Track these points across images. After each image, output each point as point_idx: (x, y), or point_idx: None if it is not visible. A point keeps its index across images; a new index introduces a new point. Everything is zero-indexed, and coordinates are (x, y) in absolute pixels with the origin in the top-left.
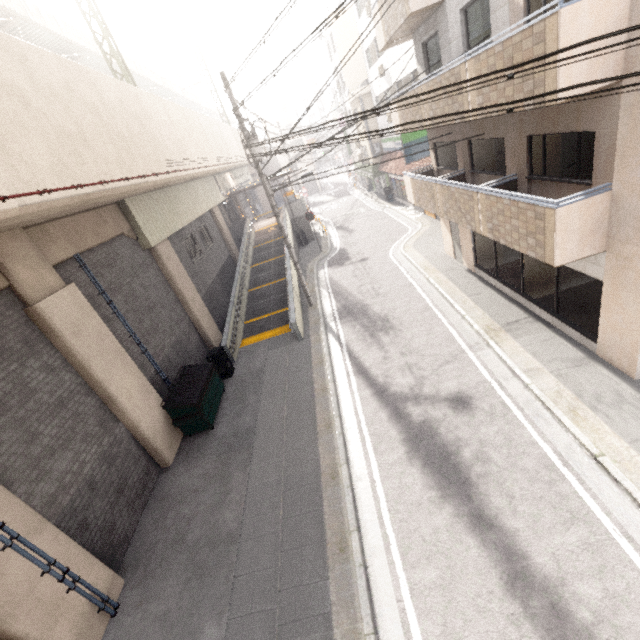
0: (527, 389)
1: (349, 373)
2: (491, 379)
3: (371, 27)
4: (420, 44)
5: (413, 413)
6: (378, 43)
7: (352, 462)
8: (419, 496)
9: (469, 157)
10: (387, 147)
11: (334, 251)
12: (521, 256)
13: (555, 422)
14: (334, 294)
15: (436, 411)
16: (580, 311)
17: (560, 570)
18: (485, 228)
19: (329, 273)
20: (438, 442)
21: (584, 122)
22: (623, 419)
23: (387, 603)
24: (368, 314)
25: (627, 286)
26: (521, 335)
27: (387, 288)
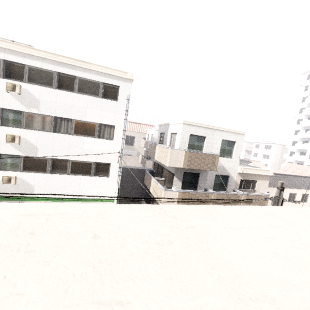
0: None
1: None
2: None
3: (1, 97)
4: (183, 171)
5: None
6: (170, 163)
7: None
8: None
9: None
10: None
11: None
12: None
13: None
14: None
15: None
16: None
17: None
18: None
19: None
20: None
21: None
22: None
23: None
24: None
25: None
26: None
27: None
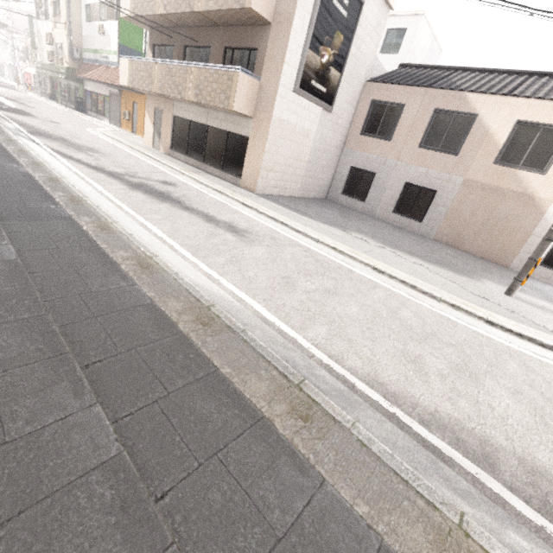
0: (208, 188)
1: (55, 155)
2: (187, 182)
3: None
4: None
5: (131, 179)
6: None
7: (73, 182)
8: (144, 199)
9: (183, 59)
10: (90, 58)
11: (8, 106)
12: (207, 133)
13: (224, 196)
14: (17, 123)
15: (150, 182)
16: (235, 163)
17: (231, 221)
18: (193, 94)
19: (4, 113)
20: (154, 189)
21: (254, 43)
22: (252, 199)
23: (126, 221)
24: (70, 142)
25: (259, 137)
26: (203, 175)
27: (90, 139)
